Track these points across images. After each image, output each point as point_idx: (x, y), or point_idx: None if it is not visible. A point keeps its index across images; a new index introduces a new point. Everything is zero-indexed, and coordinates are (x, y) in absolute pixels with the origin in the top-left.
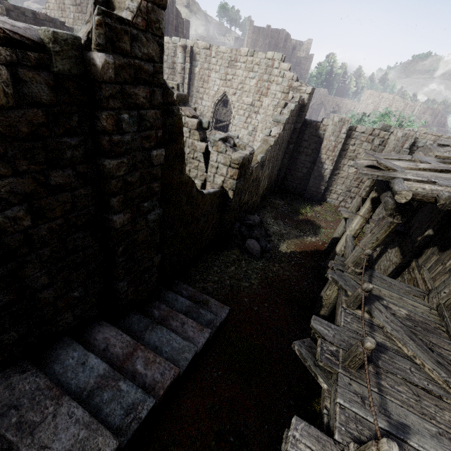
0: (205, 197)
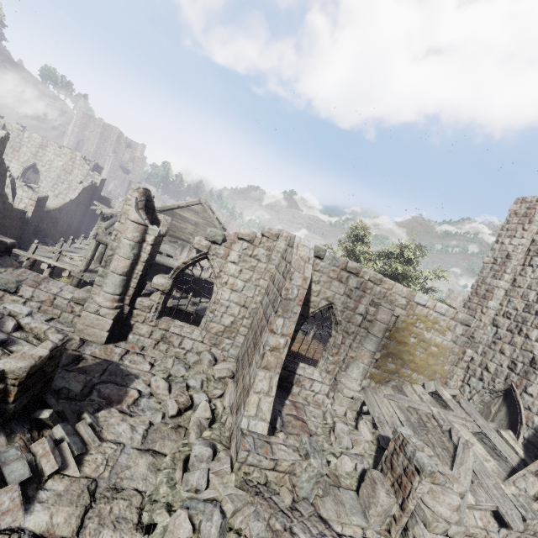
0: (12, 208)
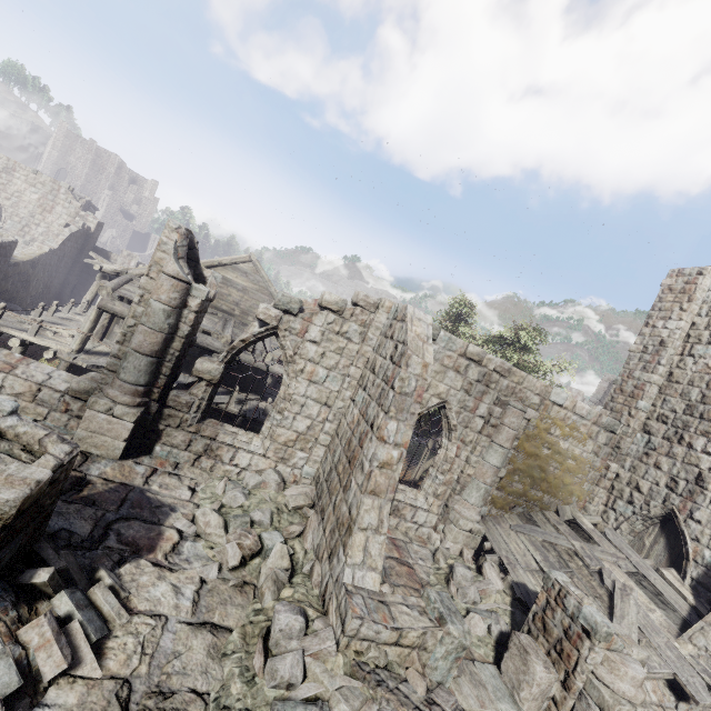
0: None
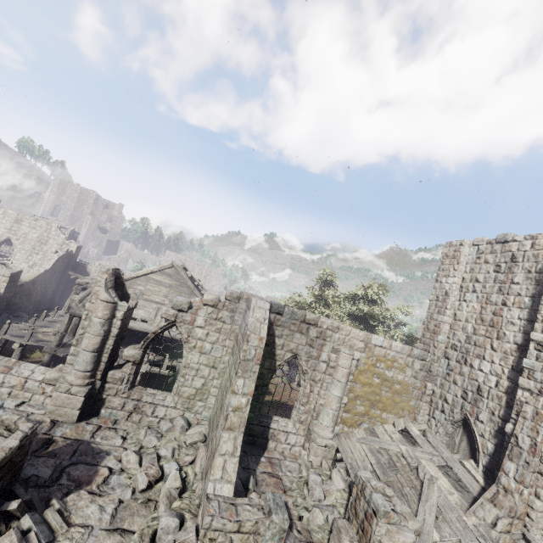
0: None
